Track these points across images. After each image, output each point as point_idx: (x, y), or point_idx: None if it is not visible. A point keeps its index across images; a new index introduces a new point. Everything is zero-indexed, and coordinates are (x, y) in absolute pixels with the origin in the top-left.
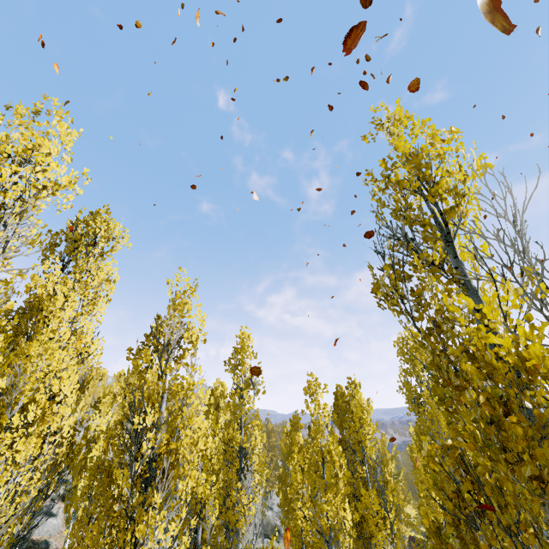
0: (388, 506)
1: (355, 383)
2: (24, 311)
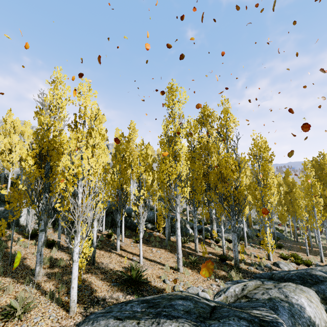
0: None
1: (323, 154)
2: (200, 149)
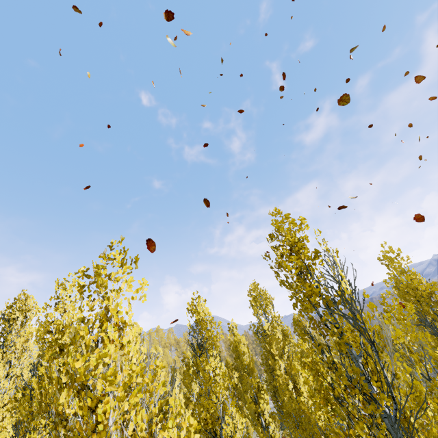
0: None
1: (234, 325)
2: None
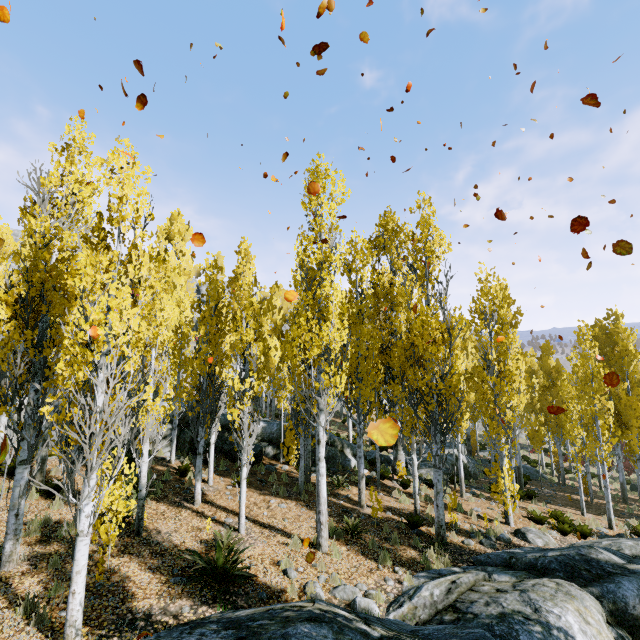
0: None
1: (616, 313)
2: (376, 297)
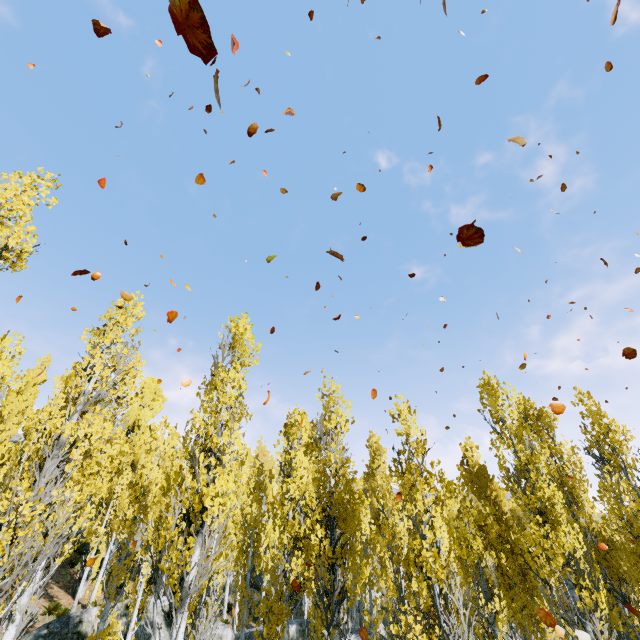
0: None
1: None
2: None
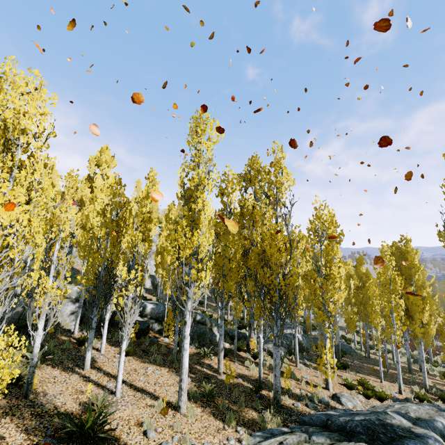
0: (425, 305)
1: (406, 238)
2: (242, 216)
